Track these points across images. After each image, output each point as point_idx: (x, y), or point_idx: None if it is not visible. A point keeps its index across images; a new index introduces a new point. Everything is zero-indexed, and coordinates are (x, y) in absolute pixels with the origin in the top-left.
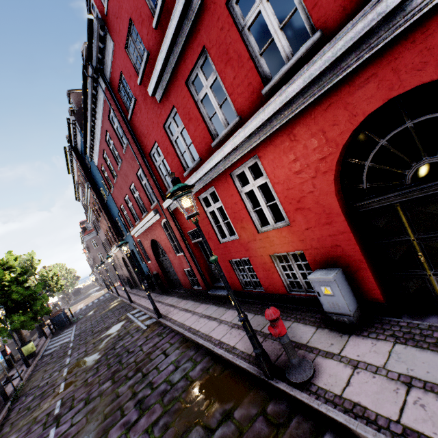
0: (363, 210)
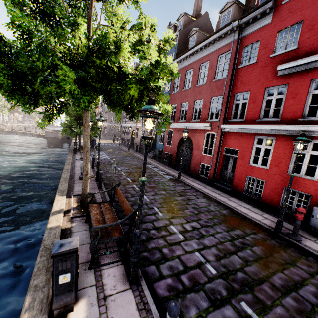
0: None
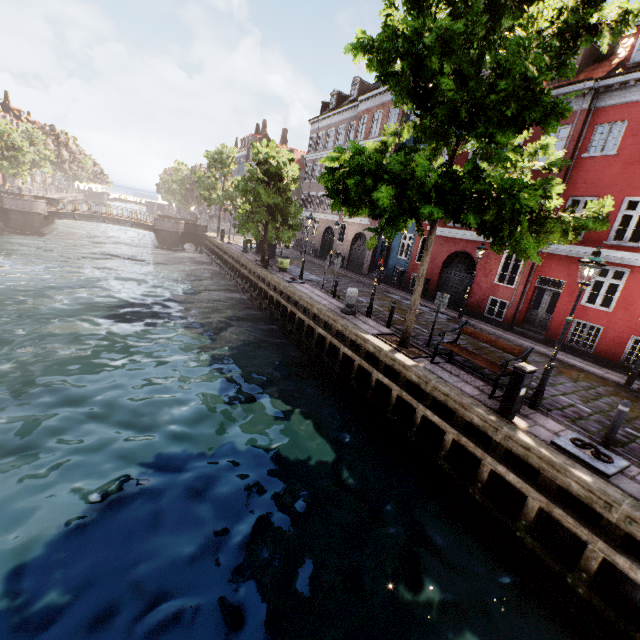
0: None
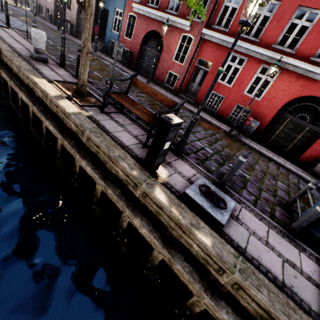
0: (281, 114)
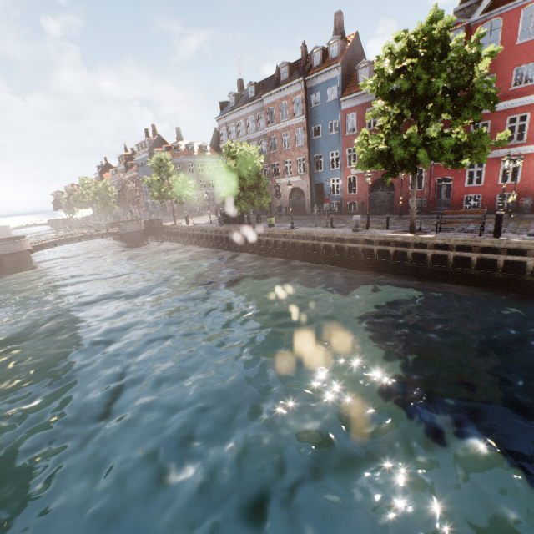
0: None
